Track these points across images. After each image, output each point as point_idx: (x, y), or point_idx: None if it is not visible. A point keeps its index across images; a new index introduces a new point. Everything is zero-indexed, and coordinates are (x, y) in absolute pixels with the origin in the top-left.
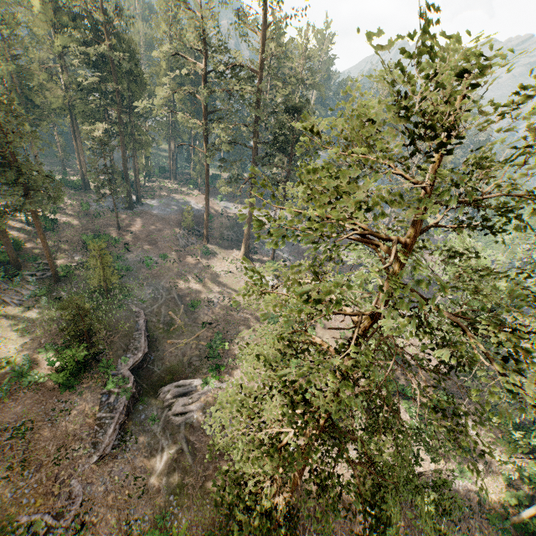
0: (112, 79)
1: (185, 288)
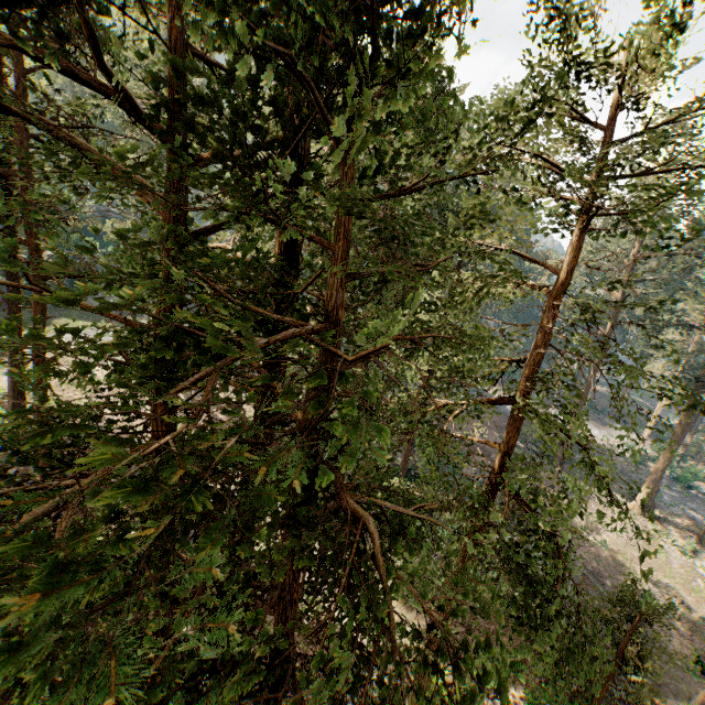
0: None
1: (587, 555)
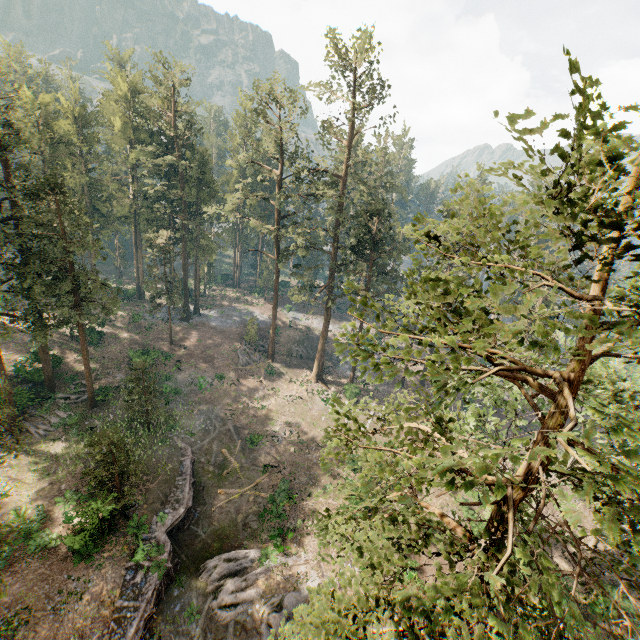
0: (182, 187)
1: (244, 417)
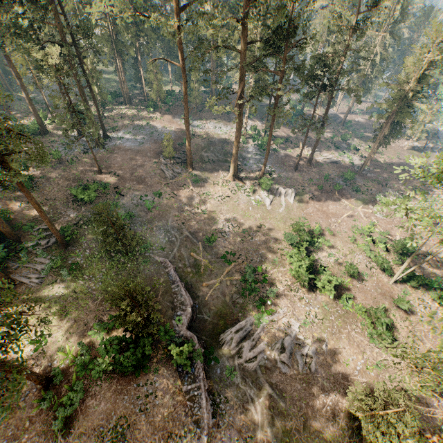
0: None
1: (193, 223)
